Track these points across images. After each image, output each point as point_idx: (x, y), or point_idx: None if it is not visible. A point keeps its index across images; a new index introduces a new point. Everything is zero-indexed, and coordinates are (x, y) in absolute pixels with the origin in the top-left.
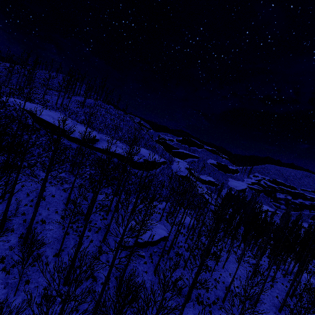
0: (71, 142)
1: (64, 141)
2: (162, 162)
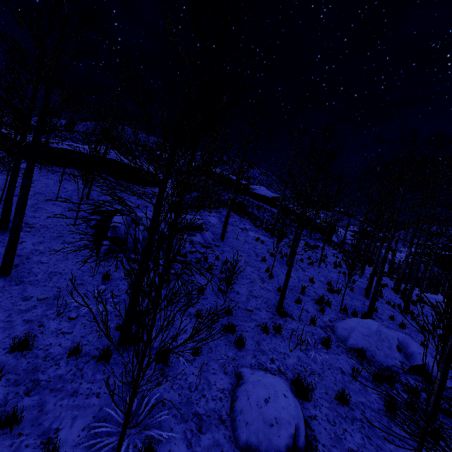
0: (260, 202)
1: (255, 202)
2: None
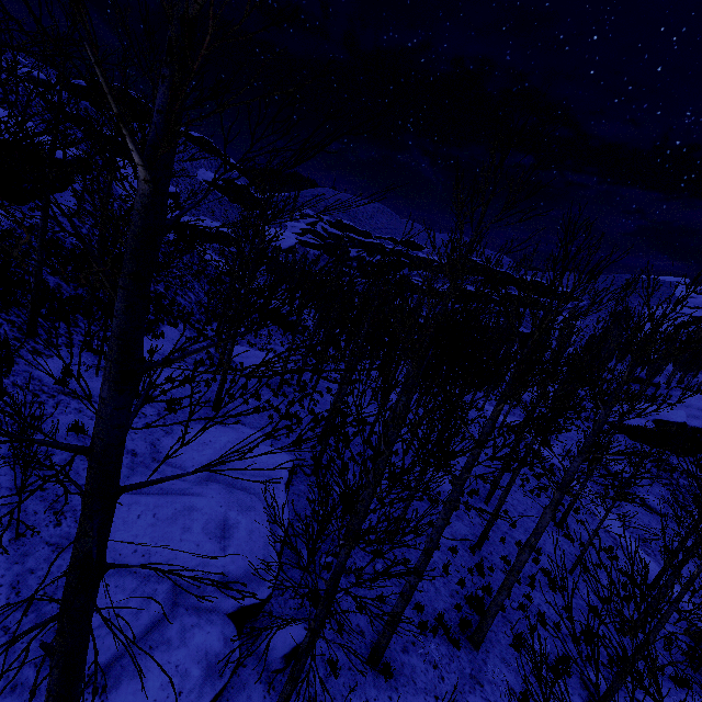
0: None
1: None
2: (75, 163)
